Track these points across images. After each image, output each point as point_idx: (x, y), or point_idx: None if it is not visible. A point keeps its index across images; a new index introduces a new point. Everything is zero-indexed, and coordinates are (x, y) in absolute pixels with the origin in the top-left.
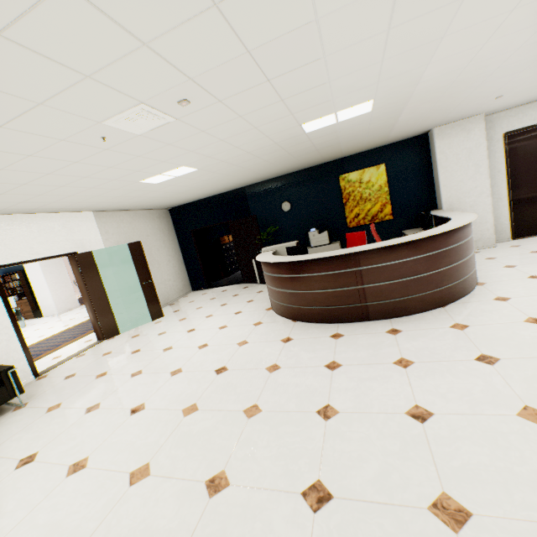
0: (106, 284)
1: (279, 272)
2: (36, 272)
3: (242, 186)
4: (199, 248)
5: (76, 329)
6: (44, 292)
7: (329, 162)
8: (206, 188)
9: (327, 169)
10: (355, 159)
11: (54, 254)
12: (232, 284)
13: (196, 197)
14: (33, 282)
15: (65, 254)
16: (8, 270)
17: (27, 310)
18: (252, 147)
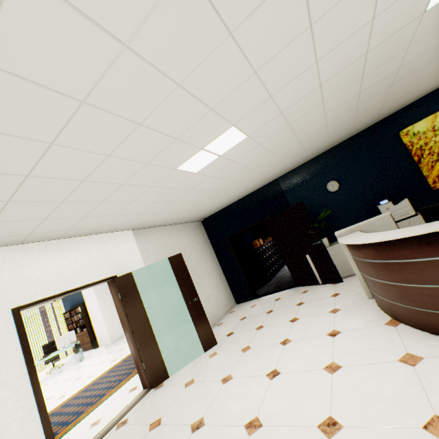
0: (148, 309)
1: (438, 250)
2: (93, 303)
3: (274, 178)
4: (236, 255)
5: (123, 365)
6: (99, 322)
7: (378, 122)
8: (242, 182)
9: (378, 130)
10: (415, 107)
11: (92, 281)
12: (280, 289)
13: (228, 200)
14: (91, 313)
15: (103, 280)
16: (74, 304)
17: (86, 341)
18: (332, 64)
